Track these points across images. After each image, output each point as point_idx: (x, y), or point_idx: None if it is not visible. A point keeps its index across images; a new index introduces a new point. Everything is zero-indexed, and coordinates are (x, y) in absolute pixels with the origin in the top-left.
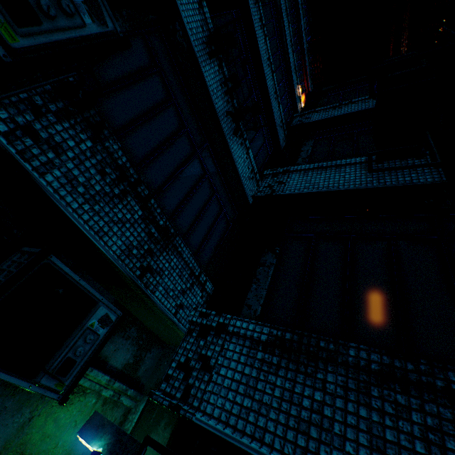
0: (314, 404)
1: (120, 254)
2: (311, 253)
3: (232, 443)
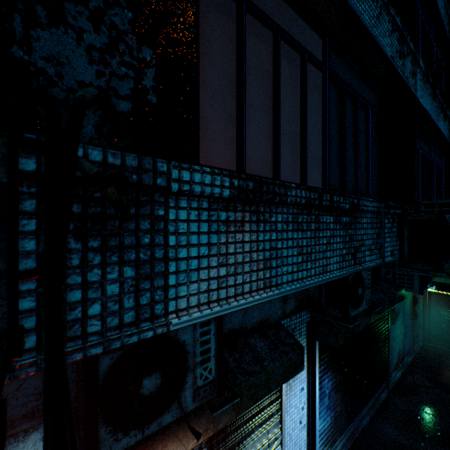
0: None
1: None
2: None
3: None
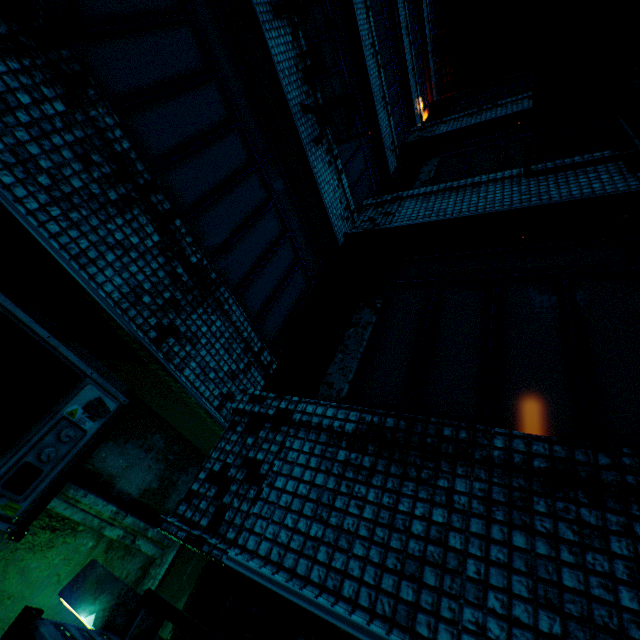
0: (432, 529)
1: (119, 300)
2: (431, 304)
3: (285, 597)
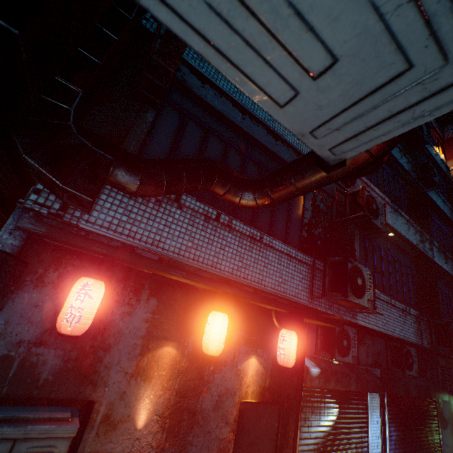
0: None
1: None
2: None
3: None
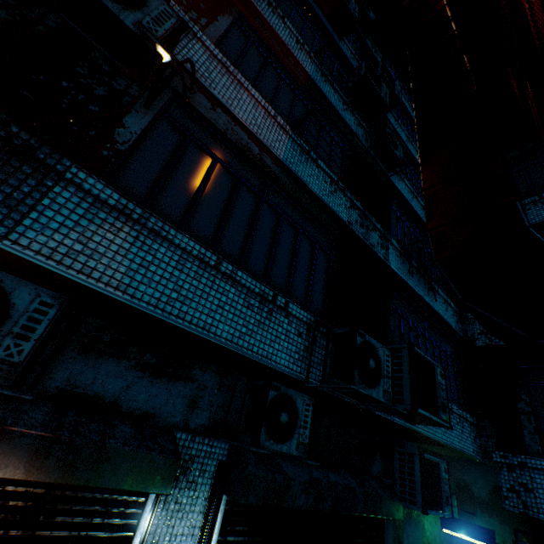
0: None
1: (441, 436)
2: None
3: None
